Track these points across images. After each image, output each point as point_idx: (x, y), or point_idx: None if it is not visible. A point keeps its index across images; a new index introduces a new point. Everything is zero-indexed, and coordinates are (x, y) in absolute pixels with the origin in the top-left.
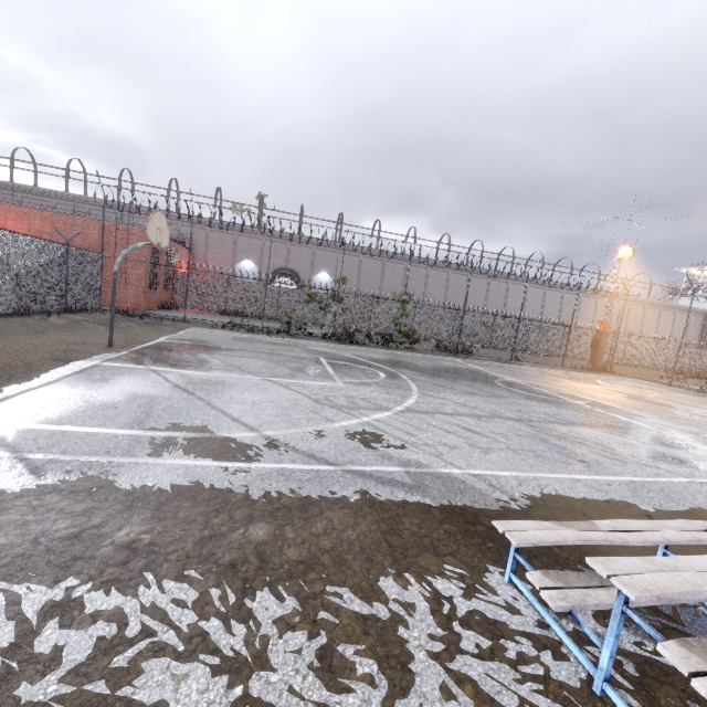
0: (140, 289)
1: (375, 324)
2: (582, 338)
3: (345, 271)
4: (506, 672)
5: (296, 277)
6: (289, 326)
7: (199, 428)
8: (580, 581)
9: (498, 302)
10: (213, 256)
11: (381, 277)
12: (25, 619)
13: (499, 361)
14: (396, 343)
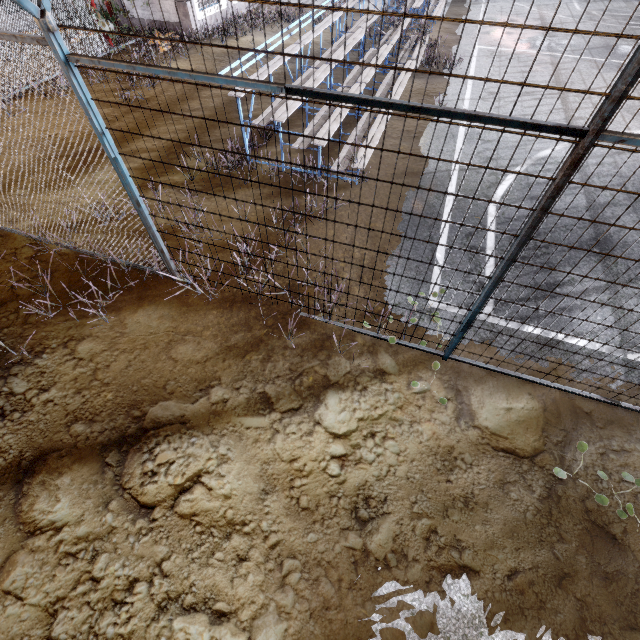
0: None
1: None
2: None
3: None
4: None
5: None
6: None
7: None
8: None
9: None
10: None
11: None
12: None
13: None
14: None
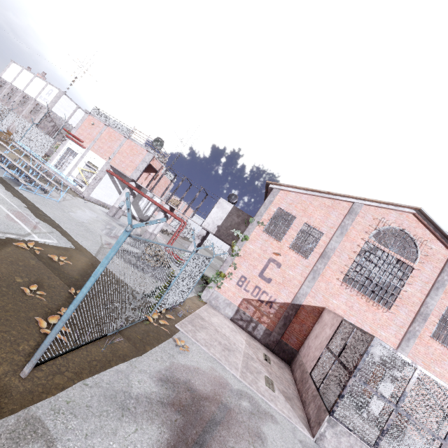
0: None
1: None
2: None
3: None
4: (36, 197)
5: None
6: None
7: None
8: (27, 185)
9: None
10: None
11: None
12: (58, 220)
13: None
14: None
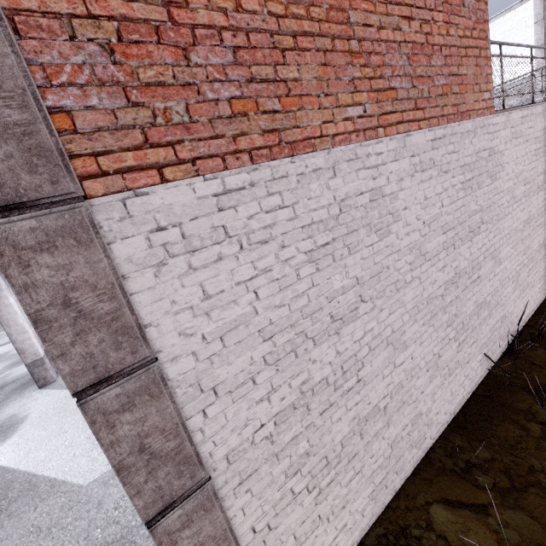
0: None
1: None
2: None
3: None
4: None
5: None
6: None
7: (0, 340)
8: None
9: None
10: None
11: None
12: None
13: None
14: None
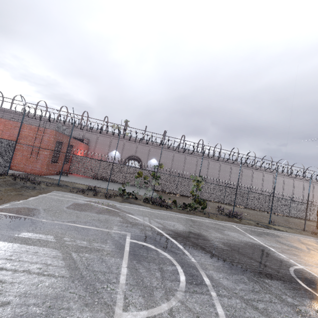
0: (44, 163)
1: (179, 189)
2: (302, 206)
3: (165, 159)
4: None
5: (139, 161)
6: (124, 192)
7: None
8: None
9: (248, 180)
10: (98, 148)
11: (184, 163)
12: None
13: (263, 226)
14: (192, 207)
